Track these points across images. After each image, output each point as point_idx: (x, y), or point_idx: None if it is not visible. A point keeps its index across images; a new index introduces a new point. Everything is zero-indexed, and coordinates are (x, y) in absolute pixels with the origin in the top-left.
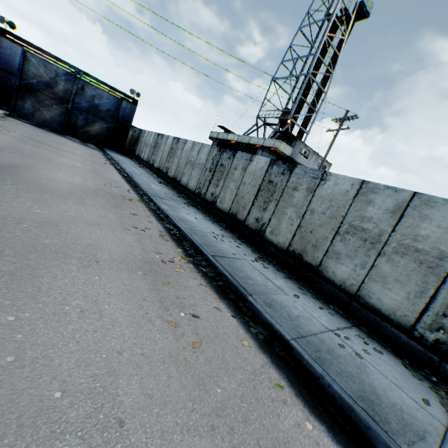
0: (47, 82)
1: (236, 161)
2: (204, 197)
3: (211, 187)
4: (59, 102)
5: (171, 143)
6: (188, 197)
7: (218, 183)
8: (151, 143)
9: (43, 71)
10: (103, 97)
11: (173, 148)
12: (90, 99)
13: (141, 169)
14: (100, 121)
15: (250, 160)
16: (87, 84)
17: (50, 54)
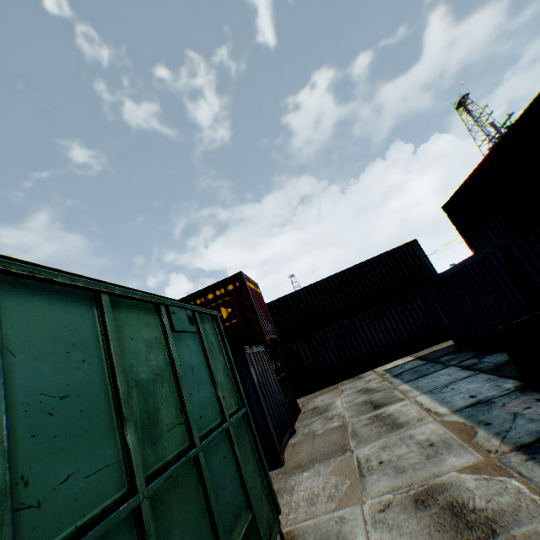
0: None
1: None
2: None
3: None
4: None
5: None
6: None
7: None
8: None
9: None
10: None
11: None
12: None
13: None
14: None
15: None
16: None
17: None
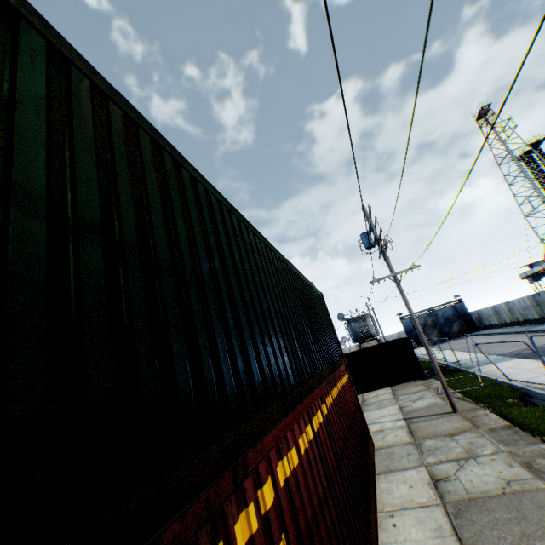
0: (423, 324)
1: (541, 296)
2: (544, 317)
3: (543, 311)
4: (432, 328)
5: (504, 306)
6: (539, 322)
7: (544, 308)
8: (491, 313)
9: (419, 320)
10: (446, 311)
11: (508, 307)
12: (441, 316)
13: (501, 329)
14: (453, 323)
15: (544, 293)
16: (435, 311)
17: (415, 312)
